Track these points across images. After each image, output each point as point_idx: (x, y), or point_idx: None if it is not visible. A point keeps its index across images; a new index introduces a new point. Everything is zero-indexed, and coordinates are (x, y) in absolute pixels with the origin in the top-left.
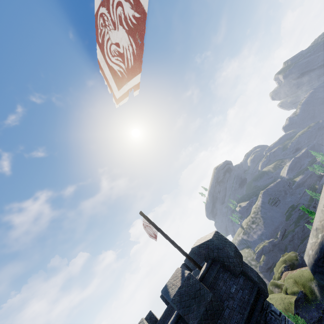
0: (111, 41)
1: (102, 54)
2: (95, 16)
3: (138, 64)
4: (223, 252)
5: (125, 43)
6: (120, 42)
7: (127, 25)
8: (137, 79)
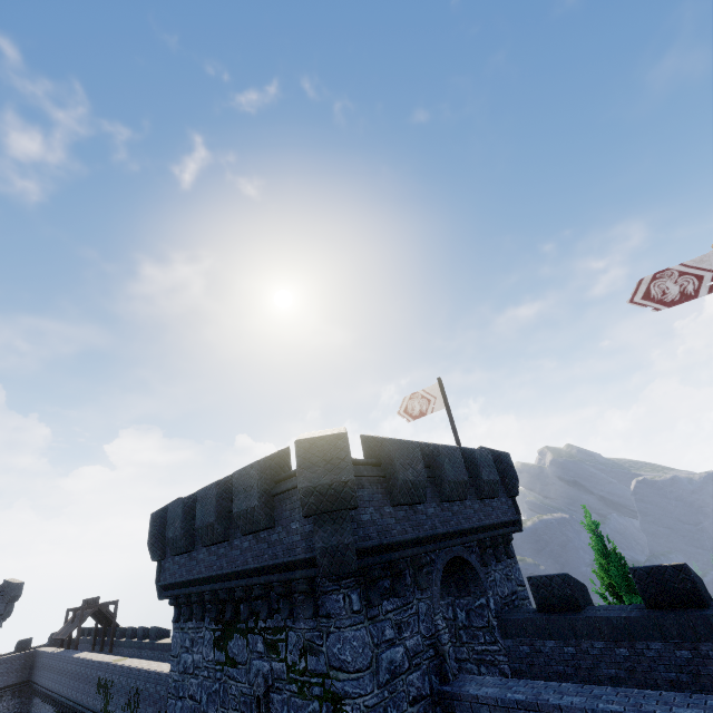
0: (665, 284)
1: (650, 280)
2: (668, 269)
3: (671, 305)
4: (511, 470)
5: (673, 293)
6: (670, 289)
7: (683, 290)
8: (662, 308)
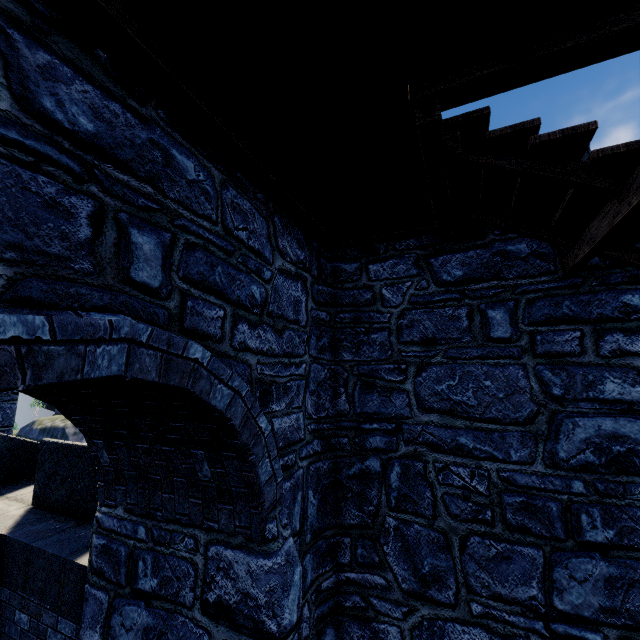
0: None
1: None
2: None
3: None
4: None
5: None
6: None
7: None
8: None
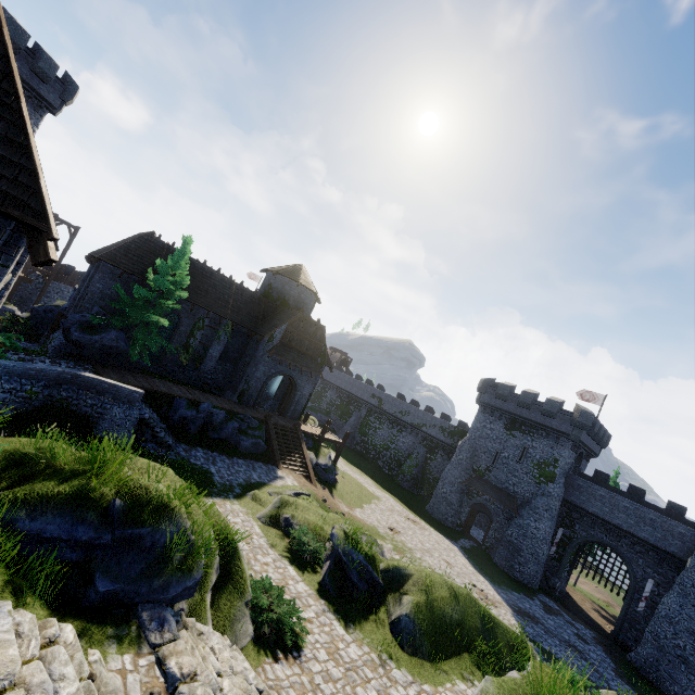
0: None
1: None
2: None
3: None
4: (608, 441)
5: None
6: None
7: None
8: None
